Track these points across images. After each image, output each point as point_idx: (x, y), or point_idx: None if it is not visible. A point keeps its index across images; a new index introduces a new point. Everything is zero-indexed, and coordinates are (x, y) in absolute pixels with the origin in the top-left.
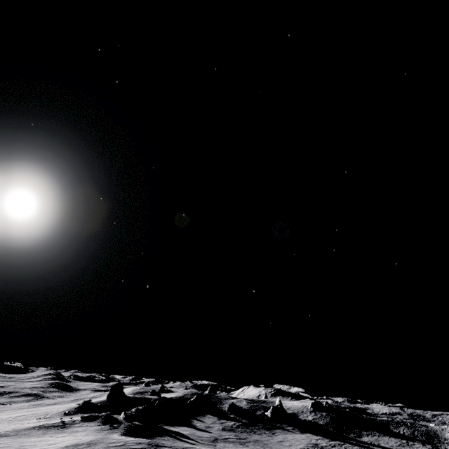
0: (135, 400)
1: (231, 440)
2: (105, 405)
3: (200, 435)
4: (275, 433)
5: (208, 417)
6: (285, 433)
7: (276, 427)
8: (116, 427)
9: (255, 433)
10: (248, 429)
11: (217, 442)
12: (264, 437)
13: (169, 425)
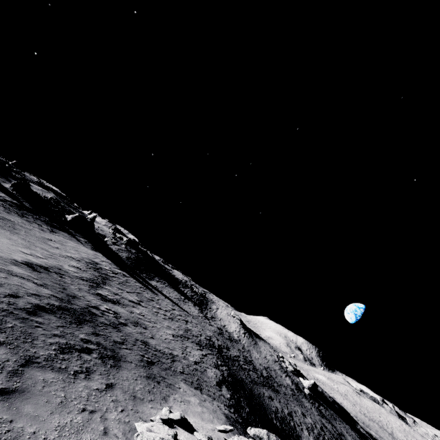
0: None
1: None
2: None
3: None
4: (56, 233)
5: None
6: (70, 239)
7: (66, 231)
8: None
9: (22, 217)
10: (20, 210)
11: None
12: (29, 225)
13: None
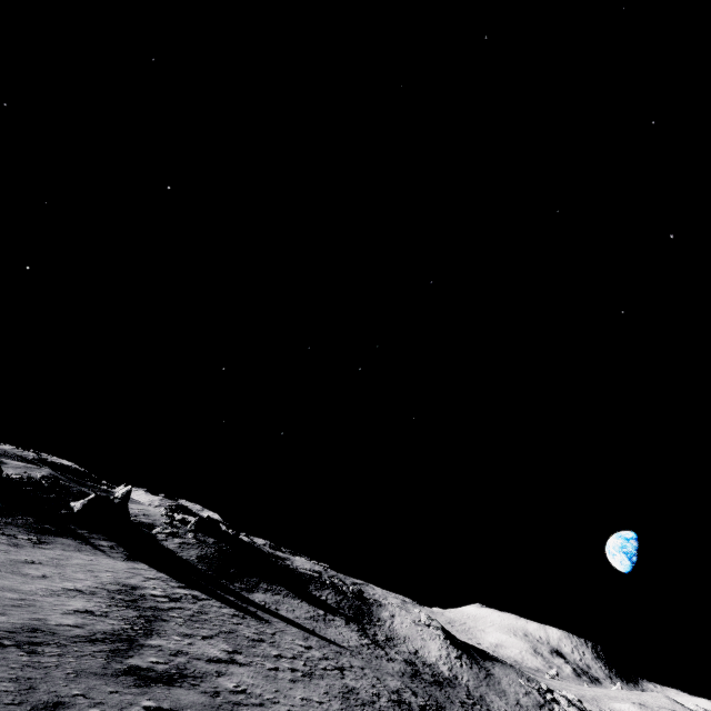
0: None
1: None
2: None
3: None
4: (48, 543)
5: None
6: (77, 550)
7: (70, 534)
8: None
9: None
10: None
11: None
12: None
13: None
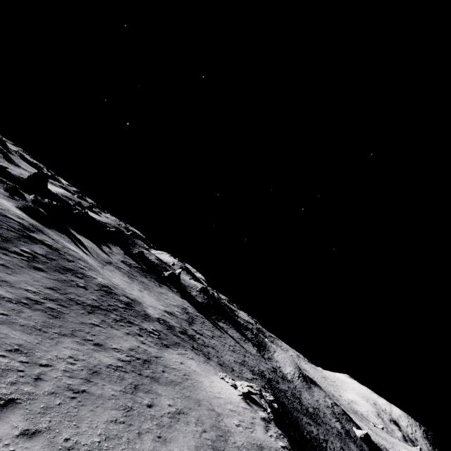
0: (56, 197)
1: (123, 271)
2: (22, 182)
3: (100, 253)
4: (162, 286)
5: (116, 248)
6: (169, 291)
7: (165, 284)
8: (15, 199)
9: (146, 278)
10: (143, 273)
11: (110, 265)
12: (151, 284)
13: (77, 232)
